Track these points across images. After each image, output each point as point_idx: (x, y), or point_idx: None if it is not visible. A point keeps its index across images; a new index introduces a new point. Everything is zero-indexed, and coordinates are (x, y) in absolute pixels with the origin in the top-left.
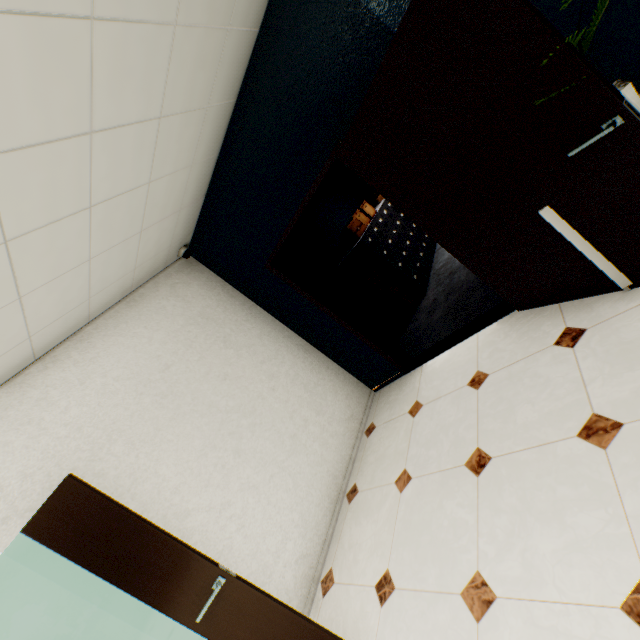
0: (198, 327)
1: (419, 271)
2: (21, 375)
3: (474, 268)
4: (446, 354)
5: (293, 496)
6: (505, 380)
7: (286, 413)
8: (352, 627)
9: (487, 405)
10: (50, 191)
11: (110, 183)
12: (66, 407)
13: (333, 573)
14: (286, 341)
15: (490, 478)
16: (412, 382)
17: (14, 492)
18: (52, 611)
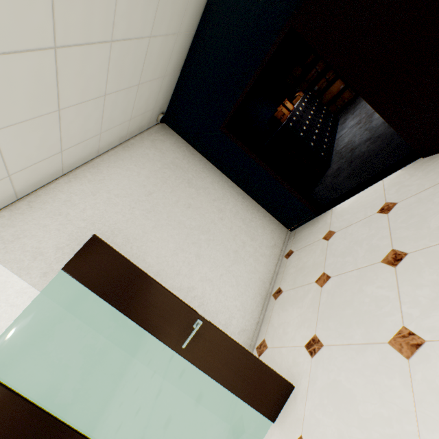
0: (170, 171)
1: (325, 151)
2: (53, 183)
3: (392, 120)
4: (354, 198)
5: (236, 290)
6: (414, 203)
7: (230, 236)
8: (286, 372)
9: (398, 222)
10: (88, 9)
11: (126, 23)
12: (83, 208)
13: (266, 342)
14: (230, 189)
15: (408, 266)
16: (324, 220)
17: (51, 257)
18: (77, 337)
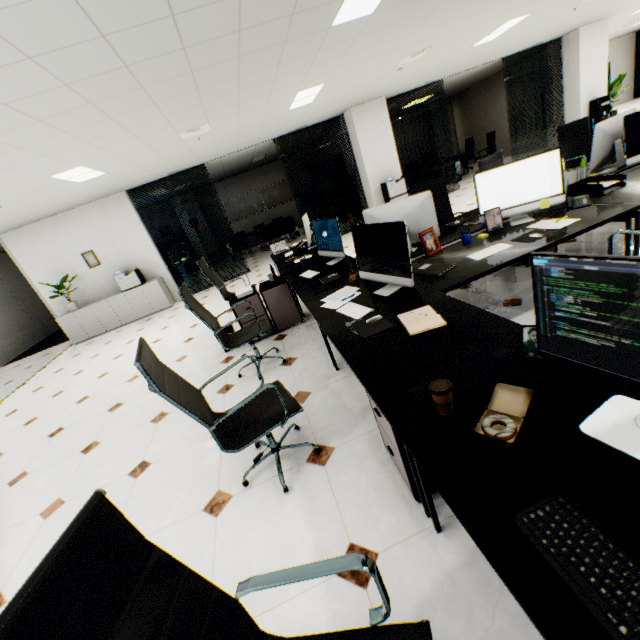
0: (622, 54)
1: None
2: None
3: None
4: None
5: None
6: None
7: None
8: None
9: None
10: None
11: None
12: None
13: None
14: (630, 71)
15: None
16: None
17: None
18: None
